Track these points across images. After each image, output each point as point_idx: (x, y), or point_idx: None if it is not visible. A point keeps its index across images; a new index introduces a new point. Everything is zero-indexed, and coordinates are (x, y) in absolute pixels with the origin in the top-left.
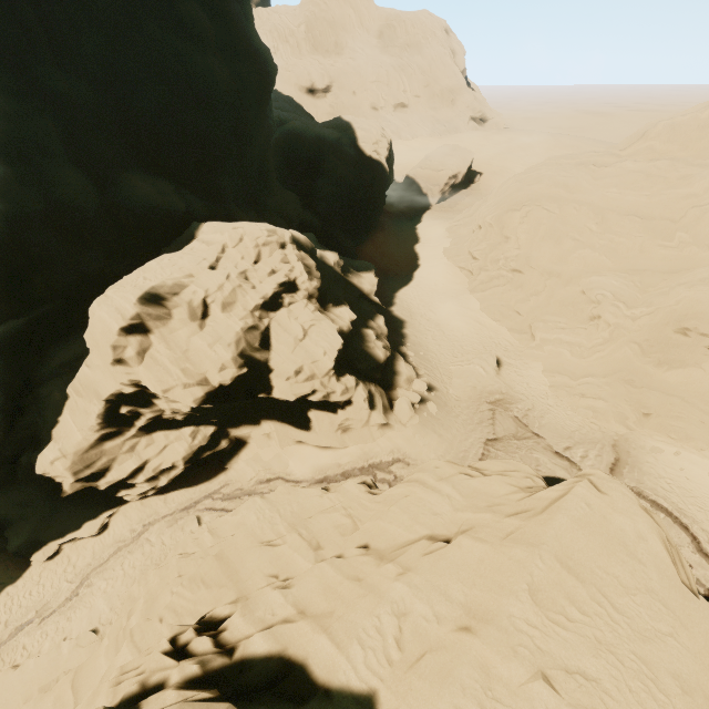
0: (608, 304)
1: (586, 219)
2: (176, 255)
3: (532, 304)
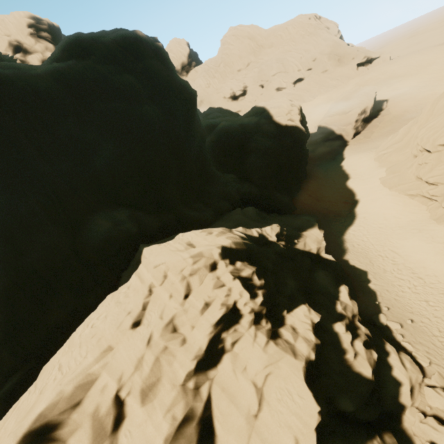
0: None
1: None
2: (108, 306)
3: None
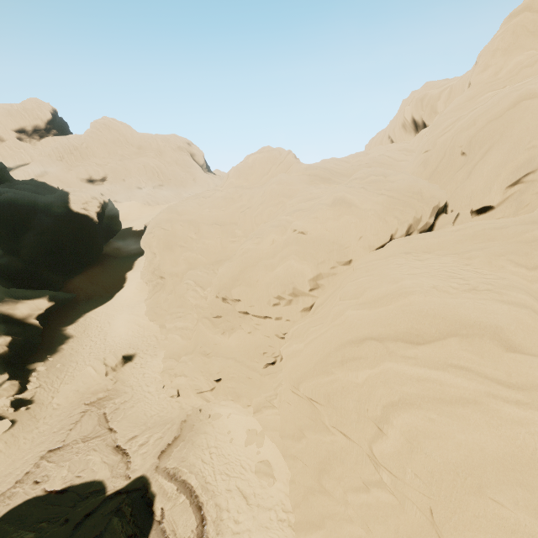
0: (190, 289)
1: (189, 231)
2: None
3: (169, 301)
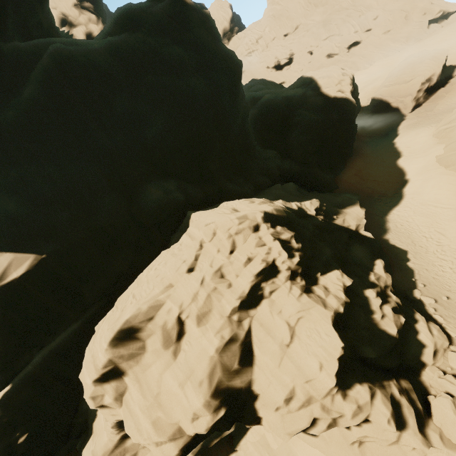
0: None
1: None
2: (165, 257)
3: None
